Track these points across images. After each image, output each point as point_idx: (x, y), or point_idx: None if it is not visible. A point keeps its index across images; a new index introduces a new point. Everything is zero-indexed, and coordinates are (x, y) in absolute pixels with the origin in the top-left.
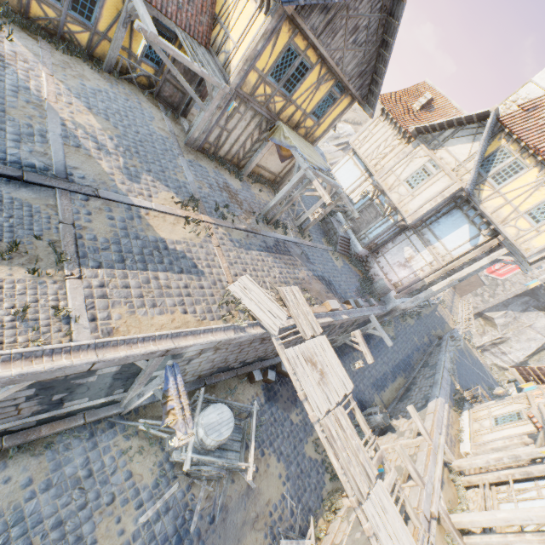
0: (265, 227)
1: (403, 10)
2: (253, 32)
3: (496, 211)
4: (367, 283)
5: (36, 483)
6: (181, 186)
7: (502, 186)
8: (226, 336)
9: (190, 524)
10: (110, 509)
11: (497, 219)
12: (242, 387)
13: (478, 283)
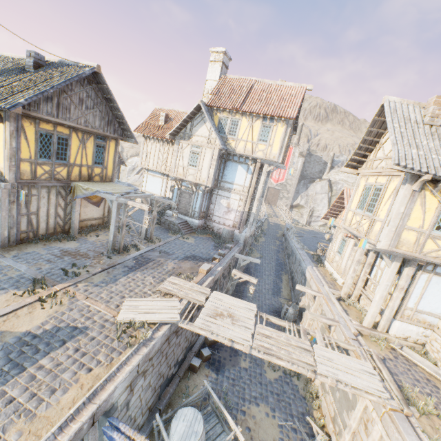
0: (119, 257)
1: (103, 77)
2: (1, 138)
3: (245, 149)
4: (218, 238)
5: None
6: (18, 279)
7: (237, 135)
8: (140, 356)
9: None
10: None
11: (249, 152)
12: (192, 382)
13: (277, 192)
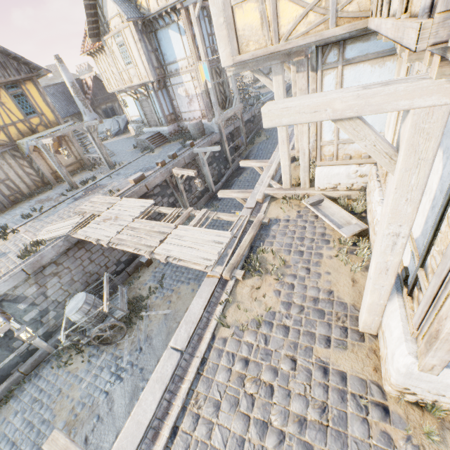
0: (75, 192)
1: None
2: None
3: None
4: (188, 138)
5: (8, 417)
6: None
7: None
8: (23, 264)
9: (122, 364)
10: (60, 396)
11: (163, 2)
12: (141, 274)
13: None
